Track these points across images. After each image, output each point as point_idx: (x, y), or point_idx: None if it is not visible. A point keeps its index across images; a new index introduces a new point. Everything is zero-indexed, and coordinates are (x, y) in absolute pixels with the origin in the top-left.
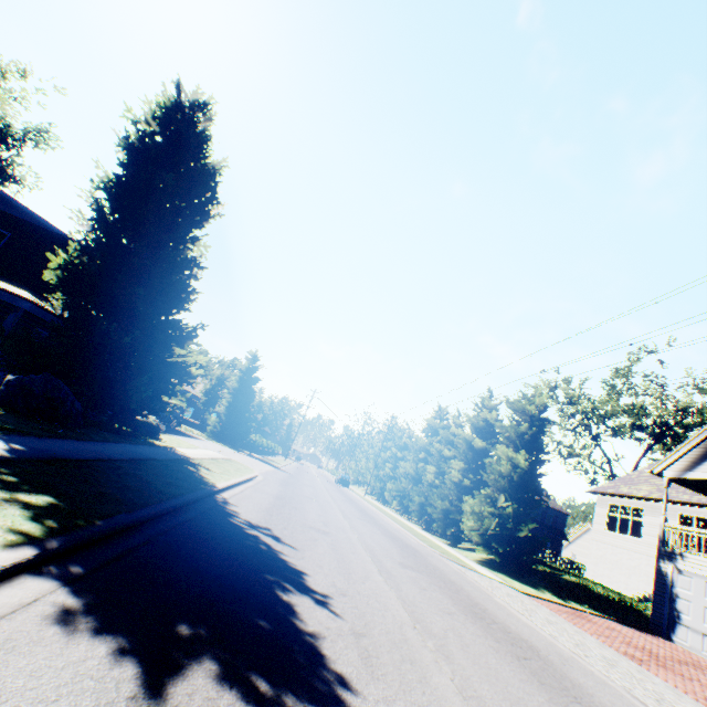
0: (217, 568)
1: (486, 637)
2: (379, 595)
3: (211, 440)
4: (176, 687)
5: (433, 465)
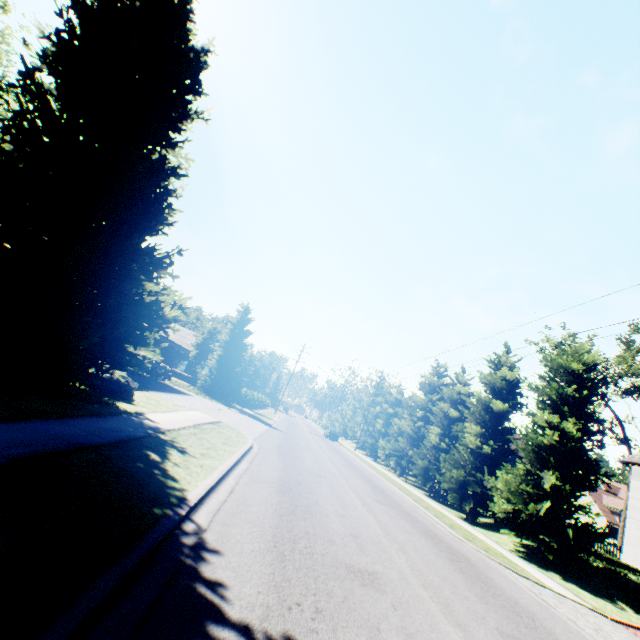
0: None
1: None
2: None
3: (201, 395)
4: None
5: (436, 426)
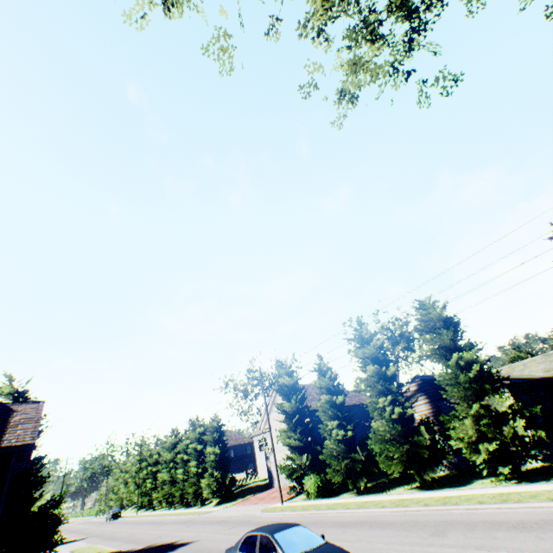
0: (159, 549)
1: (212, 525)
2: (188, 534)
3: None
4: (176, 549)
5: (181, 467)
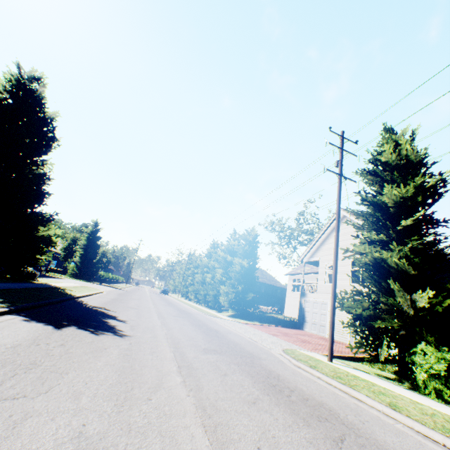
0: (77, 315)
1: (195, 328)
2: (151, 321)
3: (72, 278)
4: (65, 328)
5: (211, 273)
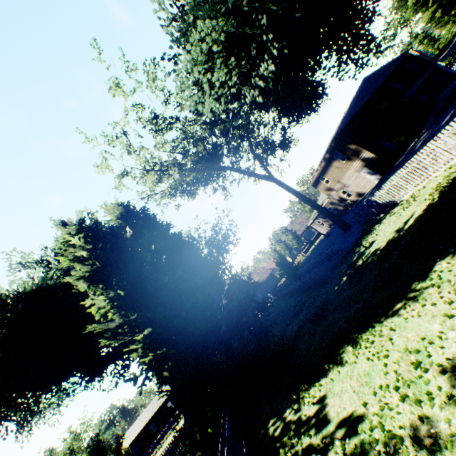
0: None
1: None
2: None
3: None
4: None
5: None
